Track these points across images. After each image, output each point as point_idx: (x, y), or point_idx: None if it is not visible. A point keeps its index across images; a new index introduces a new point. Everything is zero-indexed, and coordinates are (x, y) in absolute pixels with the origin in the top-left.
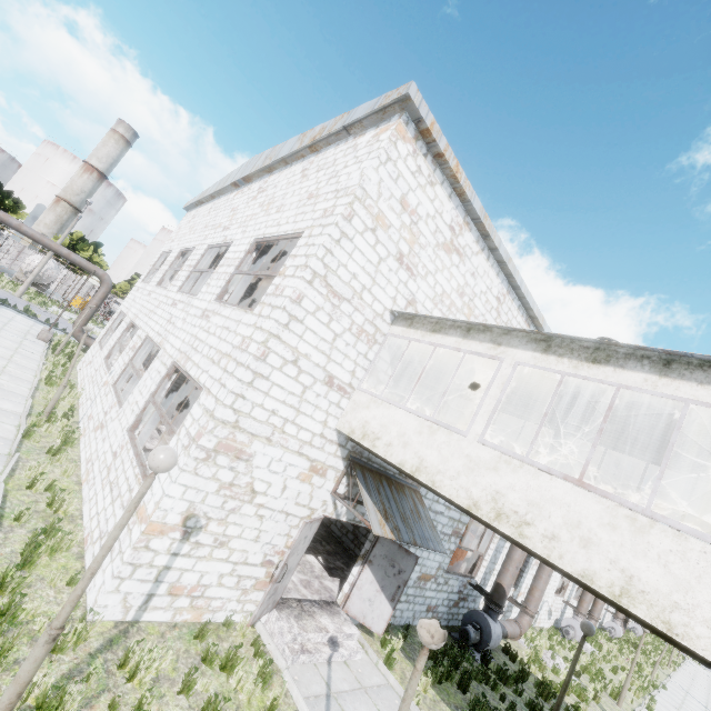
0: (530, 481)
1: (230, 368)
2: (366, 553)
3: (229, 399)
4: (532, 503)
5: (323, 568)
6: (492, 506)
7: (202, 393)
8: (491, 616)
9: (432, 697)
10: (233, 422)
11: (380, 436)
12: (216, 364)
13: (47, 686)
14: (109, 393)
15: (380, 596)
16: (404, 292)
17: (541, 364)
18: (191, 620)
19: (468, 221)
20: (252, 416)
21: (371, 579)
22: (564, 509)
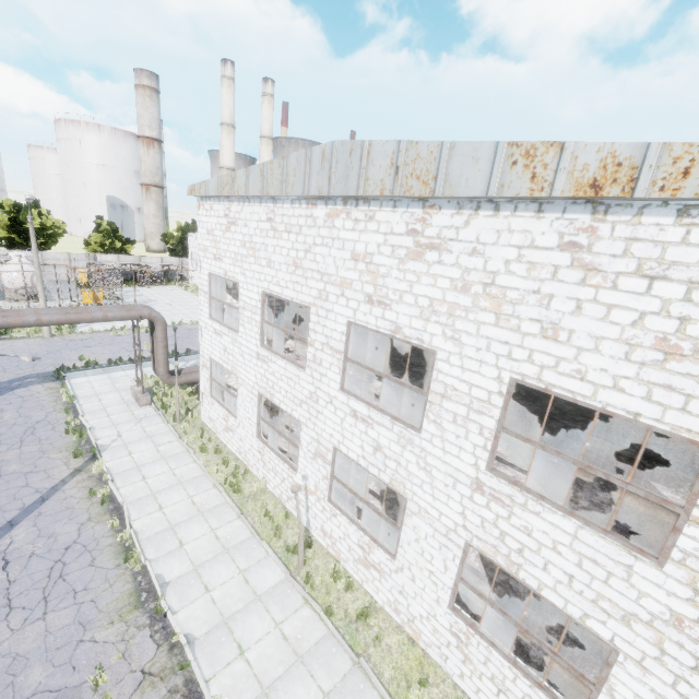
0: None
1: (678, 656)
2: None
3: None
4: None
5: None
6: None
7: (624, 660)
8: None
9: None
10: None
11: None
12: (619, 623)
13: None
14: (337, 516)
15: None
16: None
17: None
18: None
19: None
20: None
21: None
22: None
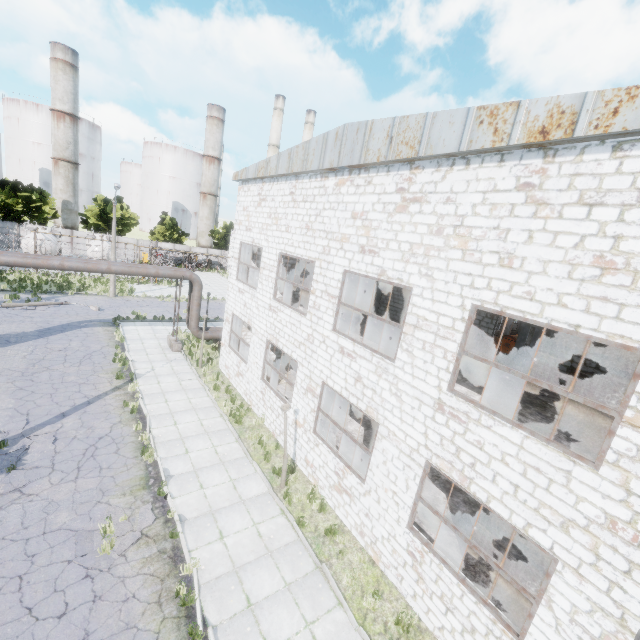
0: None
1: (612, 560)
2: None
3: None
4: None
5: None
6: None
7: (561, 568)
8: None
9: None
10: None
11: None
12: (558, 530)
13: None
14: (319, 445)
15: None
16: None
17: None
18: None
19: None
20: None
21: None
22: None
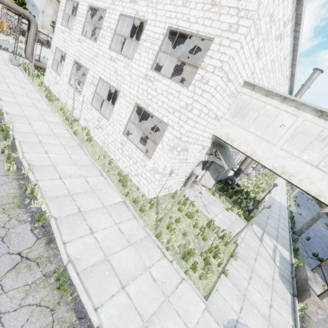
0: (297, 164)
1: (183, 119)
2: (207, 167)
3: (187, 133)
4: (296, 171)
5: None
6: (281, 170)
7: (169, 127)
8: (235, 177)
9: (224, 201)
10: (186, 141)
11: (235, 140)
12: (171, 114)
13: (160, 217)
14: (92, 109)
15: (211, 179)
16: (252, 69)
17: (315, 122)
18: (167, 193)
19: (293, 16)
20: (192, 137)
21: (209, 174)
22: (307, 173)
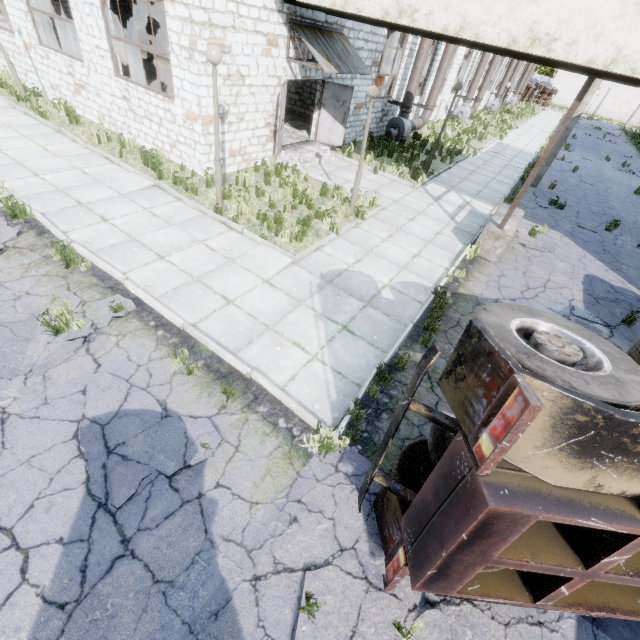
0: None
1: None
2: (319, 101)
3: (196, 0)
4: None
5: (293, 128)
6: (396, 9)
7: (166, 6)
8: (404, 117)
9: (375, 163)
10: (208, 22)
11: None
12: None
13: (222, 190)
14: (49, 55)
15: (335, 124)
16: None
17: None
18: (246, 168)
19: None
20: (216, 10)
21: (327, 116)
22: None
